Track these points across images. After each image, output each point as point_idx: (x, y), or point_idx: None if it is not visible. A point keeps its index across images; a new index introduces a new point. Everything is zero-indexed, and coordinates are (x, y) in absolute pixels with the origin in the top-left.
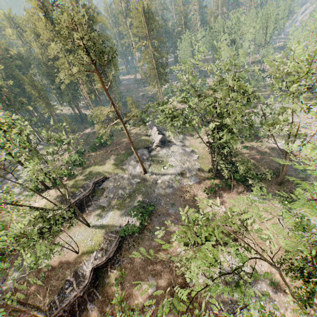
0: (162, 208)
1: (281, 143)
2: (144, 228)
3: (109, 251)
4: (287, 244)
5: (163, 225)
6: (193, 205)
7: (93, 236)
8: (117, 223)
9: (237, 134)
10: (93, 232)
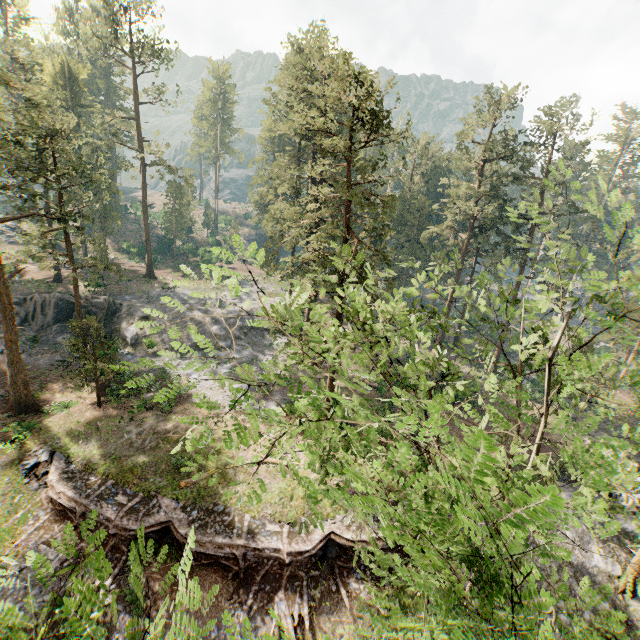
0: None
1: None
2: None
3: None
4: None
5: None
6: None
7: None
8: None
9: None
10: None
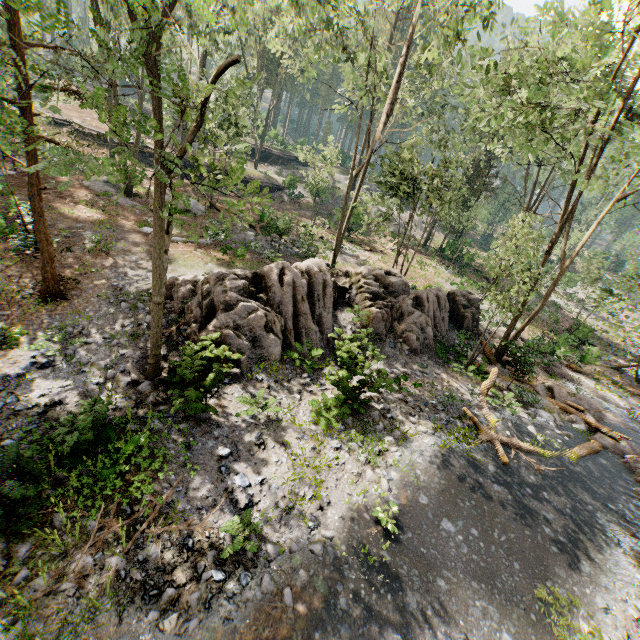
0: (333, 209)
1: (562, 301)
2: (298, 202)
3: (253, 178)
4: (421, 278)
5: (318, 214)
6: (366, 231)
7: (252, 171)
8: (280, 181)
9: (483, 162)
10: (254, 170)
